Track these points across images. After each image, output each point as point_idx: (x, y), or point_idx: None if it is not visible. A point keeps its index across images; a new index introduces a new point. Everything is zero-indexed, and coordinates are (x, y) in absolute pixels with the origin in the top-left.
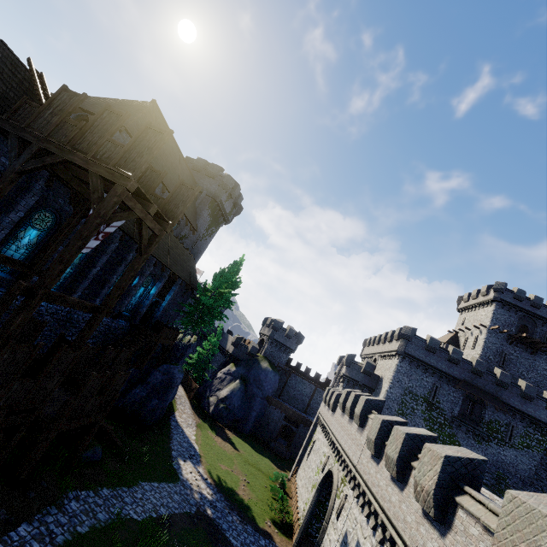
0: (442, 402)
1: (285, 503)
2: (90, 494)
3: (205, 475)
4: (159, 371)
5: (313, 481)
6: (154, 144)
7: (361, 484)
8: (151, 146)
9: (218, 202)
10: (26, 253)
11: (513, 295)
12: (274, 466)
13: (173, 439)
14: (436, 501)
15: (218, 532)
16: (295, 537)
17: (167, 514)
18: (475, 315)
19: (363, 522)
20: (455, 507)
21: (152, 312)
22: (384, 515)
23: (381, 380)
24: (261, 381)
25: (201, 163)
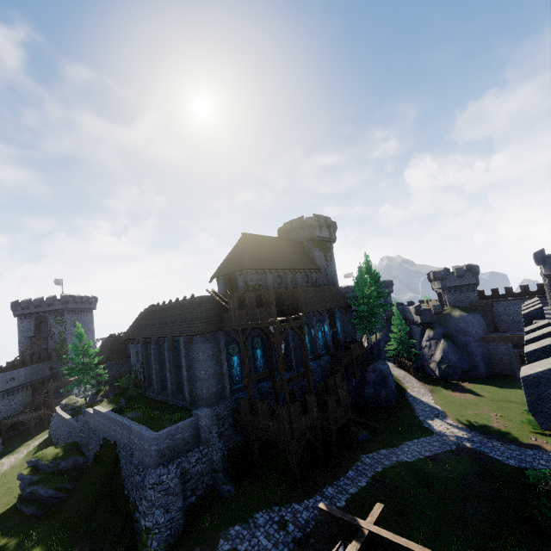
0: None
1: None
2: (374, 455)
3: (454, 423)
4: (369, 372)
5: None
6: (271, 300)
7: None
8: (271, 301)
9: (317, 239)
10: (263, 361)
11: None
12: None
13: (415, 409)
14: None
15: (481, 455)
16: None
17: (423, 452)
18: None
19: None
20: None
21: (336, 339)
22: None
23: None
24: (463, 329)
25: (288, 226)
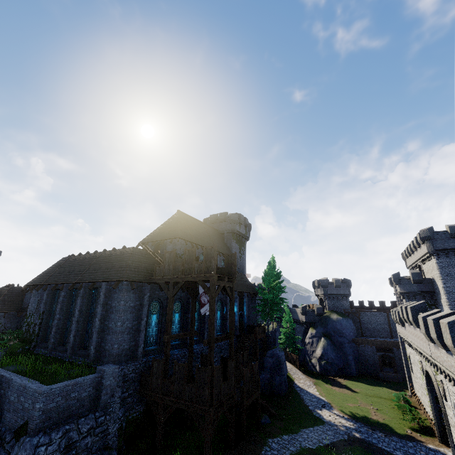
0: None
1: (413, 412)
2: (278, 440)
3: (340, 414)
4: (268, 357)
5: (424, 386)
6: (213, 254)
7: (439, 366)
8: (212, 256)
9: (236, 233)
10: (179, 326)
11: None
12: (392, 390)
13: (304, 399)
14: None
15: (371, 446)
16: (436, 434)
17: (327, 437)
18: None
19: None
20: None
21: (242, 322)
22: None
23: (434, 281)
24: (339, 330)
25: (213, 218)
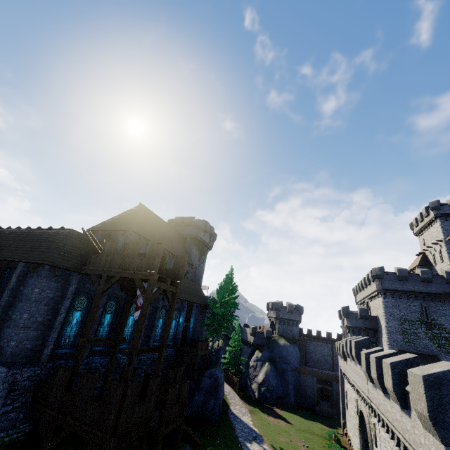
0: (436, 319)
1: None
2: None
3: (270, 449)
4: (206, 376)
5: (356, 426)
6: (159, 251)
7: (374, 409)
8: (158, 253)
9: (199, 240)
10: (108, 330)
11: (449, 207)
12: (325, 427)
13: (235, 429)
14: (397, 395)
15: None
16: None
17: None
18: (429, 234)
19: (388, 438)
20: (408, 394)
21: (185, 334)
22: (390, 423)
23: (378, 319)
24: (285, 357)
25: (179, 220)
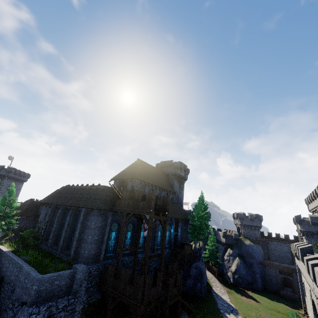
0: None
1: None
2: None
3: None
4: (193, 268)
5: (312, 310)
6: (153, 197)
7: None
8: (152, 198)
9: (177, 175)
10: (130, 241)
11: None
12: (289, 307)
13: (217, 303)
14: None
15: None
16: None
17: None
18: None
19: None
20: None
21: (176, 239)
22: None
23: None
24: (250, 253)
25: (162, 163)
